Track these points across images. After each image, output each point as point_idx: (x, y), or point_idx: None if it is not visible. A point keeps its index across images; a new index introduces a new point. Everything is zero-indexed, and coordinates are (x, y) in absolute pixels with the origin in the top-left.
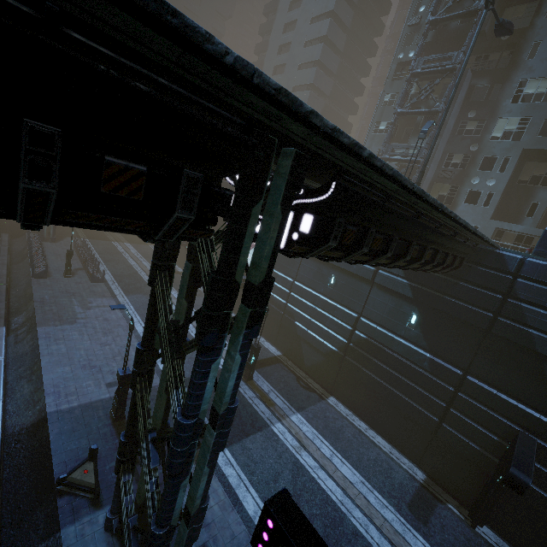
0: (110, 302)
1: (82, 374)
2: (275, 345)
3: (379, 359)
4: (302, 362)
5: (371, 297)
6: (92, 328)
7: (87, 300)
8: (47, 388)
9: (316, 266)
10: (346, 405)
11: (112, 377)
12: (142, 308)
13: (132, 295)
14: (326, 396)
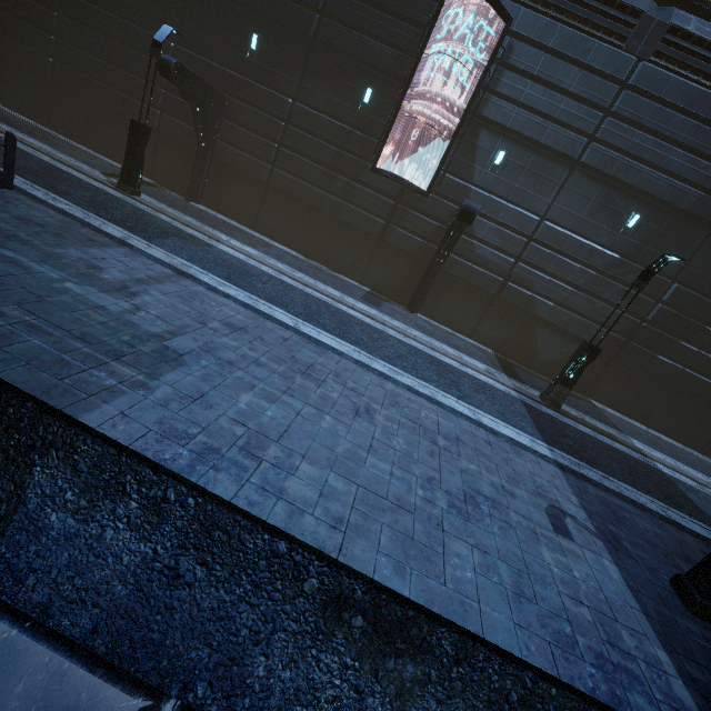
0: (145, 263)
1: (504, 543)
2: (473, 337)
3: (690, 341)
4: (534, 359)
5: (702, 253)
6: (256, 366)
7: (67, 256)
8: (578, 680)
9: (602, 193)
10: (609, 406)
11: (526, 505)
12: (243, 282)
13: (160, 240)
14: (589, 400)
